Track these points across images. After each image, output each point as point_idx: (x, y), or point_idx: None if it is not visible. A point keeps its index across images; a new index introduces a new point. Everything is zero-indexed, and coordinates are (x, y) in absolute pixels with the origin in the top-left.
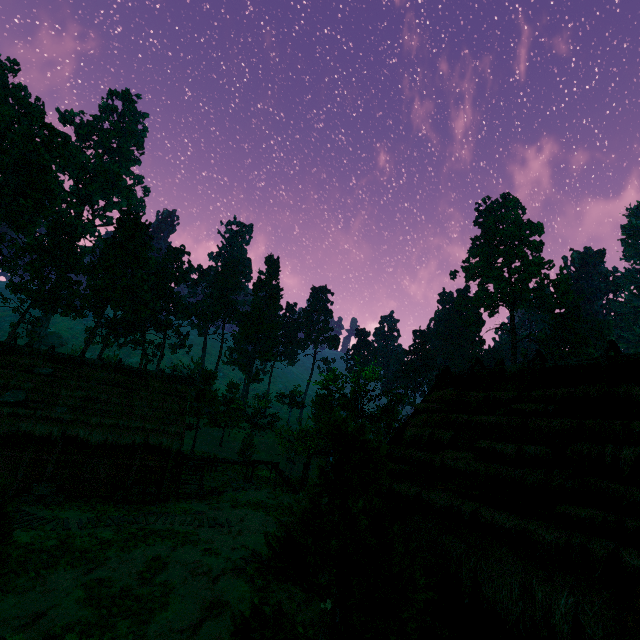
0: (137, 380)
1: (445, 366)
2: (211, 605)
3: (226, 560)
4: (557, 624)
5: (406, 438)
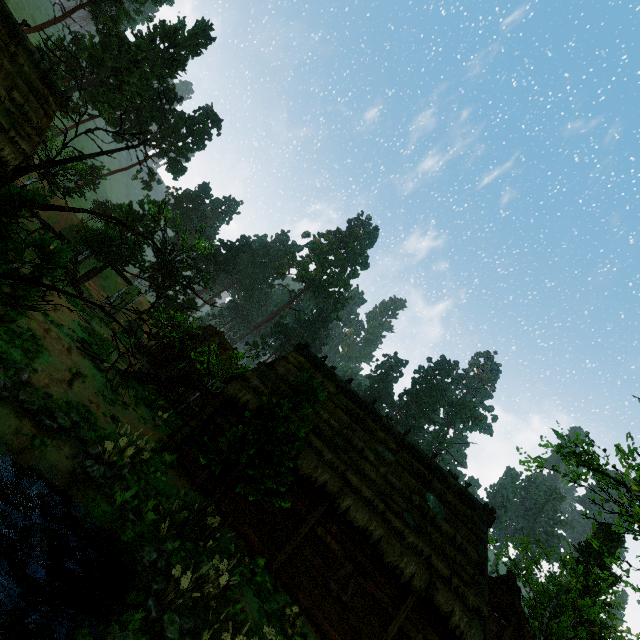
0: (6, 35)
1: (309, 344)
2: (77, 372)
3: (66, 335)
4: (319, 480)
5: (279, 372)
